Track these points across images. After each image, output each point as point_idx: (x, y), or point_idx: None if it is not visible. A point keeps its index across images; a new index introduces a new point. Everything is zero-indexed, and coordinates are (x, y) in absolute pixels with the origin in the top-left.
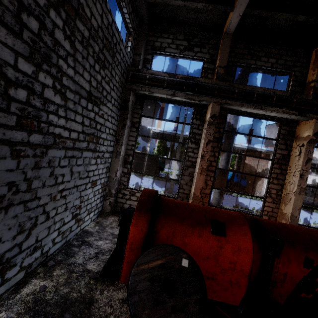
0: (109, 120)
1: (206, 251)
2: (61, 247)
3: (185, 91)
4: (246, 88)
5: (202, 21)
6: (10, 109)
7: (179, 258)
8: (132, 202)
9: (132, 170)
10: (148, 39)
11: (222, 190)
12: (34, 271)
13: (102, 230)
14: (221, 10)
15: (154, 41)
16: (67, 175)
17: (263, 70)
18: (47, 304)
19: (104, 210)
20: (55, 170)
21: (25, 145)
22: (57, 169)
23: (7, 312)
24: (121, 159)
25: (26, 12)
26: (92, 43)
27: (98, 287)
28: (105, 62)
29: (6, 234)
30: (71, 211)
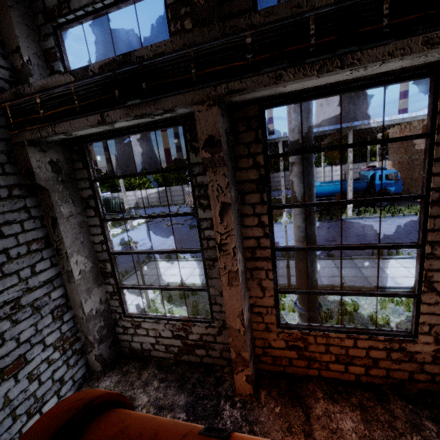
0: None
1: None
2: None
3: (122, 102)
4: (275, 17)
5: None
6: None
7: None
8: (143, 339)
9: None
10: None
11: (300, 293)
12: None
13: None
14: None
15: None
16: None
17: None
18: None
19: (93, 369)
20: None
21: None
22: None
23: None
24: (84, 279)
25: None
26: None
27: None
28: None
29: None
30: None
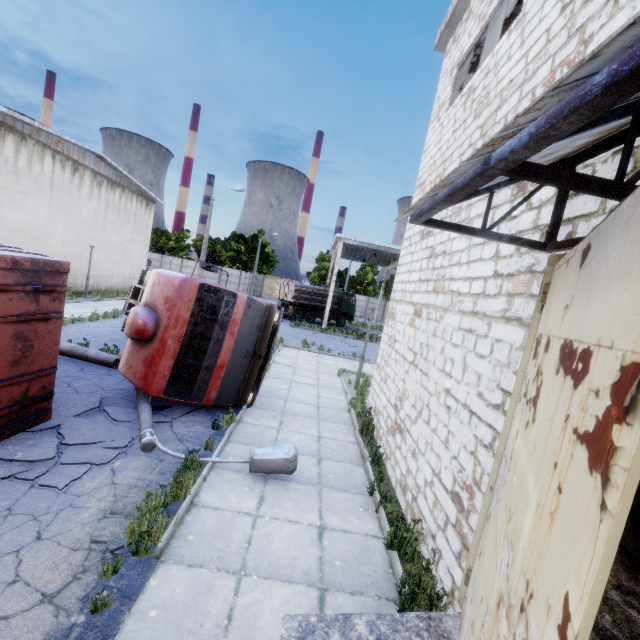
0: None
1: None
2: None
3: None
4: None
5: None
6: None
7: None
8: None
9: (299, 319)
10: None
11: None
12: None
13: None
14: None
15: None
16: None
17: None
18: None
19: None
20: None
21: None
22: None
23: None
24: None
25: None
26: None
27: None
28: None
29: None
30: None
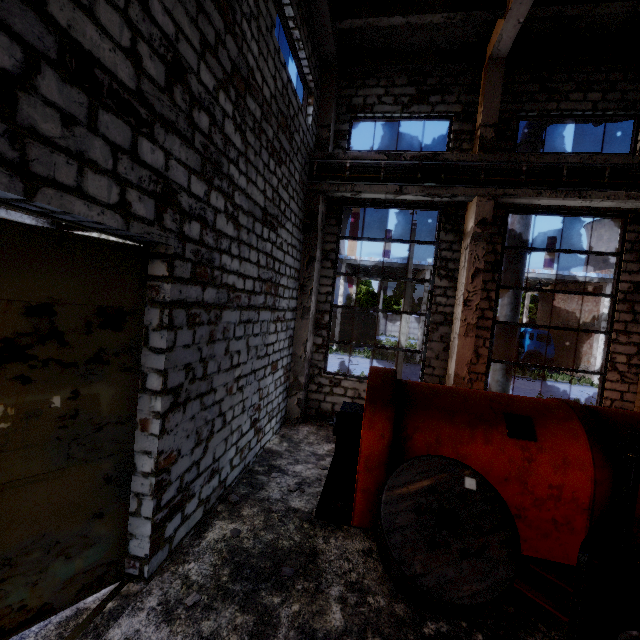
0: (289, 253)
1: (503, 467)
2: (239, 475)
3: (421, 182)
4: (544, 161)
5: (443, 43)
6: (185, 253)
7: (458, 476)
8: (337, 399)
9: None
10: (340, 95)
11: (510, 363)
12: (212, 510)
13: (294, 448)
14: (481, 19)
15: (352, 97)
16: (243, 352)
17: (576, 119)
18: (249, 555)
19: (289, 416)
20: (230, 344)
21: (199, 306)
22: (232, 343)
23: (198, 563)
24: (311, 320)
25: (196, 107)
26: (265, 127)
27: (318, 534)
28: (281, 154)
29: (184, 444)
30: (249, 415)
